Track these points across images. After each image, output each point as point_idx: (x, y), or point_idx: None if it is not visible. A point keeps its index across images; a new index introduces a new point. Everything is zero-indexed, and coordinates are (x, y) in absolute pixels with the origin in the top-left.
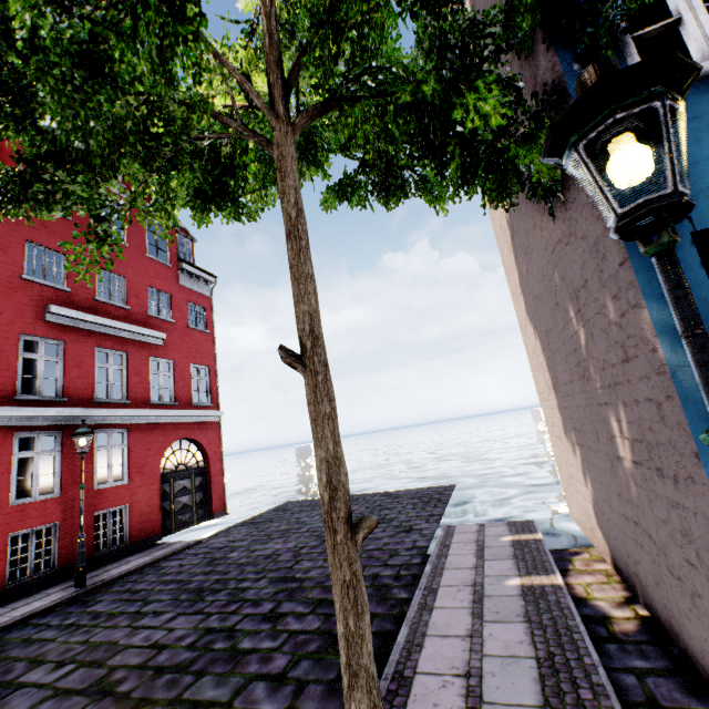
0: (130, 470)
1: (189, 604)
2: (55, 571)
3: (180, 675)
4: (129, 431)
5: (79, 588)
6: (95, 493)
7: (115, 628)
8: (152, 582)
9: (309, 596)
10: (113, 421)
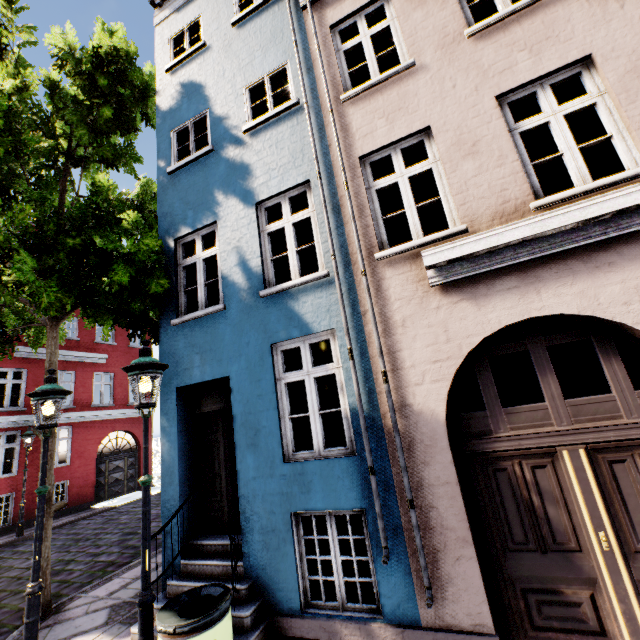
0: (72, 455)
1: (67, 547)
2: (10, 525)
3: (27, 580)
4: (73, 427)
5: (18, 537)
6: None
7: (19, 559)
8: (62, 533)
9: (129, 543)
10: (61, 421)
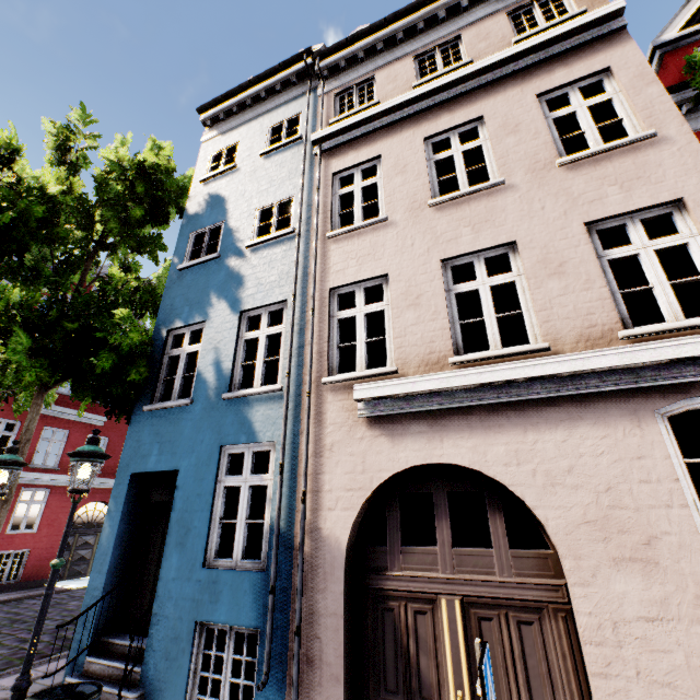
0: (41, 521)
1: (1, 626)
2: None
3: None
4: (51, 491)
5: None
6: (6, 536)
7: None
8: (3, 610)
9: (63, 633)
10: (40, 482)
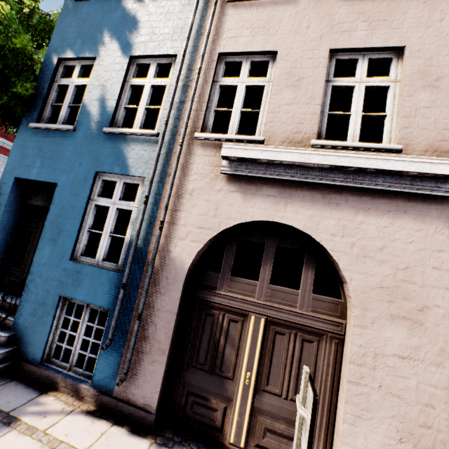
0: None
1: None
2: None
3: None
4: None
5: None
6: None
7: None
8: None
9: None
10: None
